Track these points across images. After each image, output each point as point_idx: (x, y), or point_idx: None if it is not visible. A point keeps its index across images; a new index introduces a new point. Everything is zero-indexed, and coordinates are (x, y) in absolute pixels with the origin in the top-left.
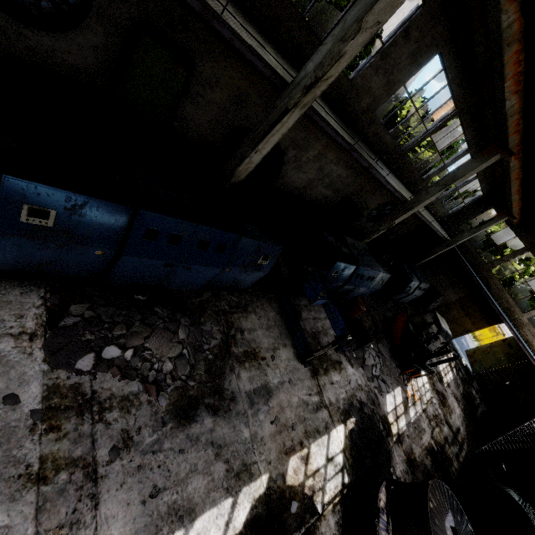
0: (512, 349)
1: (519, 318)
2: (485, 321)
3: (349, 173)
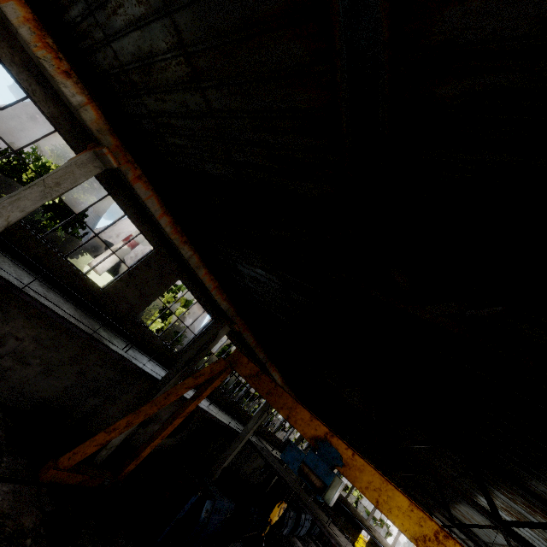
0: (373, 545)
1: (367, 524)
2: (357, 532)
3: (296, 476)
